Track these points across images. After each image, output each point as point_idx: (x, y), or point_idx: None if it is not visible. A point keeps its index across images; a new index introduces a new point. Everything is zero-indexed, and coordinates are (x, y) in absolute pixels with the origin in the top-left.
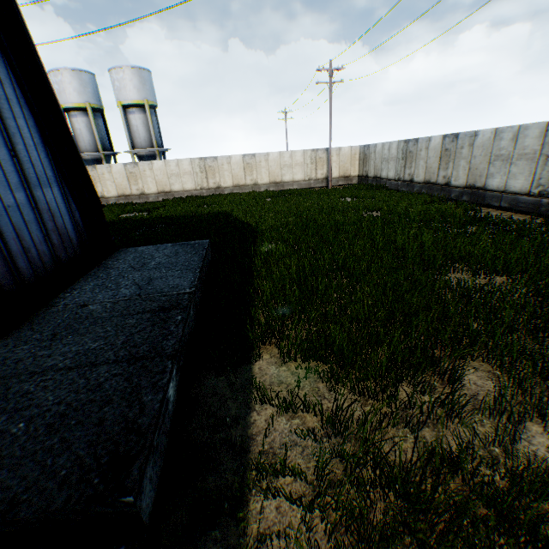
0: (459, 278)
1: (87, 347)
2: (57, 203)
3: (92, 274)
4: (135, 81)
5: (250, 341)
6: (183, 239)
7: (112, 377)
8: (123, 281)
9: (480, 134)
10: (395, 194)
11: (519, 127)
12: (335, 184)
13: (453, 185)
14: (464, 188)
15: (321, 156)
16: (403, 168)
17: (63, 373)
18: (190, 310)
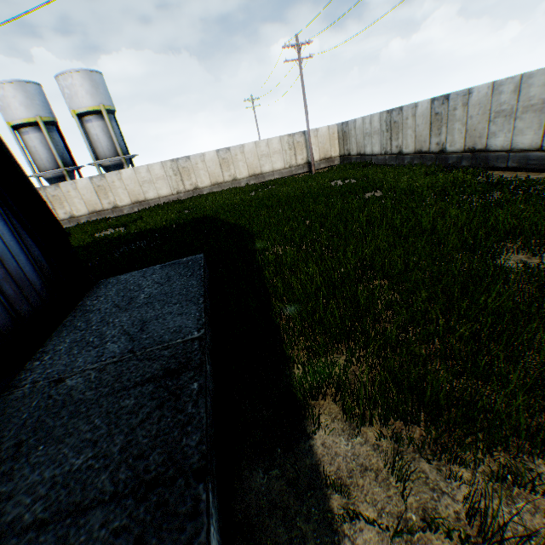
0: (516, 259)
1: (66, 468)
2: (5, 242)
3: (67, 323)
4: (87, 86)
5: (299, 404)
6: (171, 256)
7: (113, 539)
8: (107, 331)
9: (475, 91)
10: (388, 169)
11: (521, 76)
12: (317, 167)
13: (449, 151)
14: (462, 152)
15: (298, 140)
16: (389, 141)
17: (30, 538)
18: (206, 368)
